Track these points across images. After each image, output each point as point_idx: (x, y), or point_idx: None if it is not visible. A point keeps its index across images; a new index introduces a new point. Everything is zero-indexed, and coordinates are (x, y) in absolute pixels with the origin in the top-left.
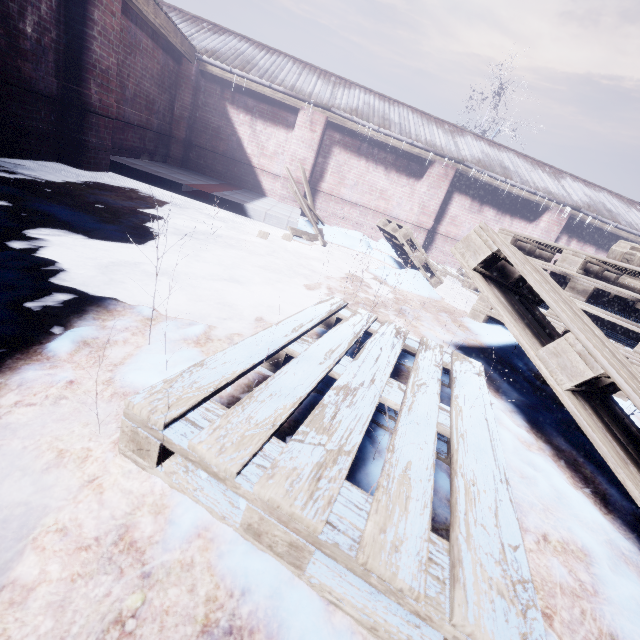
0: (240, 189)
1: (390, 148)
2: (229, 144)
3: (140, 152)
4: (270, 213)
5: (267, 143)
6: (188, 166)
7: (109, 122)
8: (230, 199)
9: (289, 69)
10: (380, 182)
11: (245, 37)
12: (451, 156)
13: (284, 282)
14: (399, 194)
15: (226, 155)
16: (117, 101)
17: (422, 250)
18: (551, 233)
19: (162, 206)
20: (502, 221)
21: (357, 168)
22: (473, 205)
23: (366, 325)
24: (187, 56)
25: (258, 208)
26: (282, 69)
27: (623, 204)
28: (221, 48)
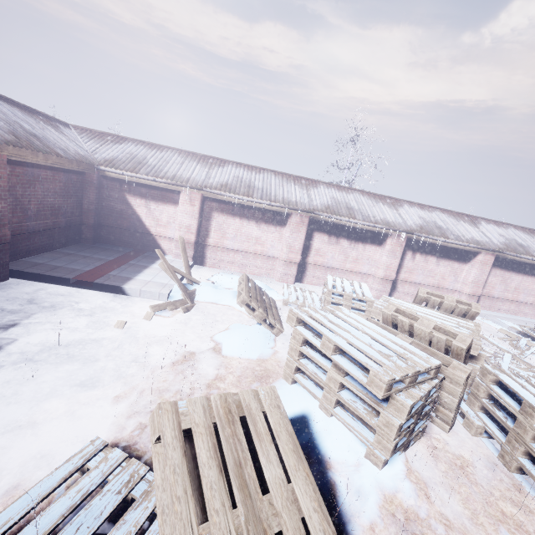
0: (140, 255)
1: (257, 207)
2: (131, 221)
3: (50, 246)
4: (144, 289)
5: (161, 216)
6: (101, 241)
7: (4, 246)
8: (111, 283)
9: (174, 161)
10: (254, 232)
11: (141, 141)
12: (302, 209)
13: (113, 383)
14: (271, 239)
15: (129, 229)
16: (19, 221)
17: (259, 310)
18: (396, 252)
19: (33, 316)
20: (357, 247)
21: (234, 225)
22: (331, 239)
23: (96, 483)
24: (86, 170)
25: (135, 286)
26: (168, 162)
27: (453, 218)
28: (119, 155)
